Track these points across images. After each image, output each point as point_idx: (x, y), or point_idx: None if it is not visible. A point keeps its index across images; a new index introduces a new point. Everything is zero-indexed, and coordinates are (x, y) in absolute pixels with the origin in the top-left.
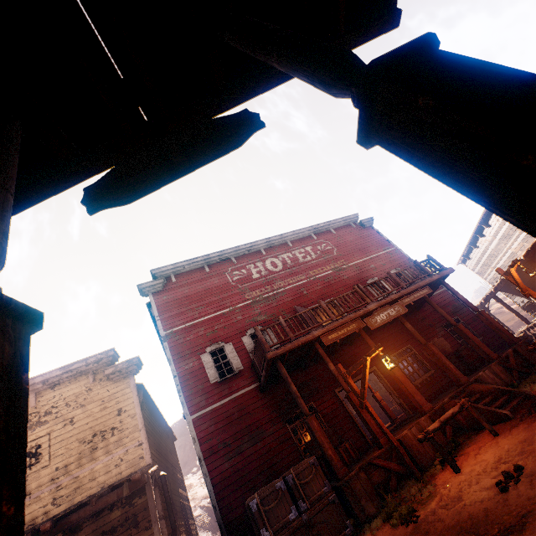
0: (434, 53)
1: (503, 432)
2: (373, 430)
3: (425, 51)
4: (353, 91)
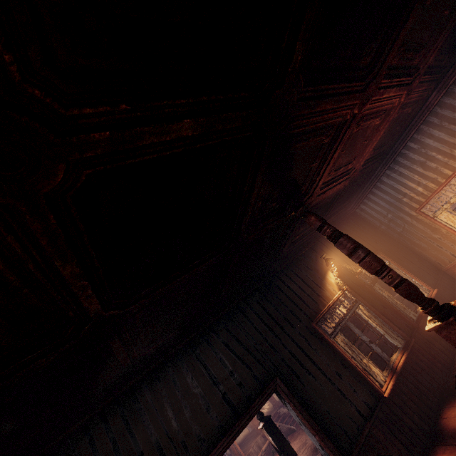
0: (271, 421)
1: (292, 441)
2: (235, 453)
3: (269, 419)
4: (257, 418)
